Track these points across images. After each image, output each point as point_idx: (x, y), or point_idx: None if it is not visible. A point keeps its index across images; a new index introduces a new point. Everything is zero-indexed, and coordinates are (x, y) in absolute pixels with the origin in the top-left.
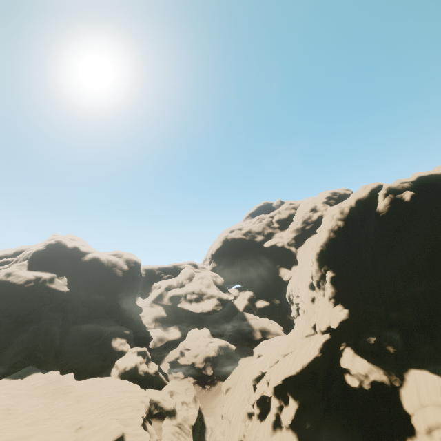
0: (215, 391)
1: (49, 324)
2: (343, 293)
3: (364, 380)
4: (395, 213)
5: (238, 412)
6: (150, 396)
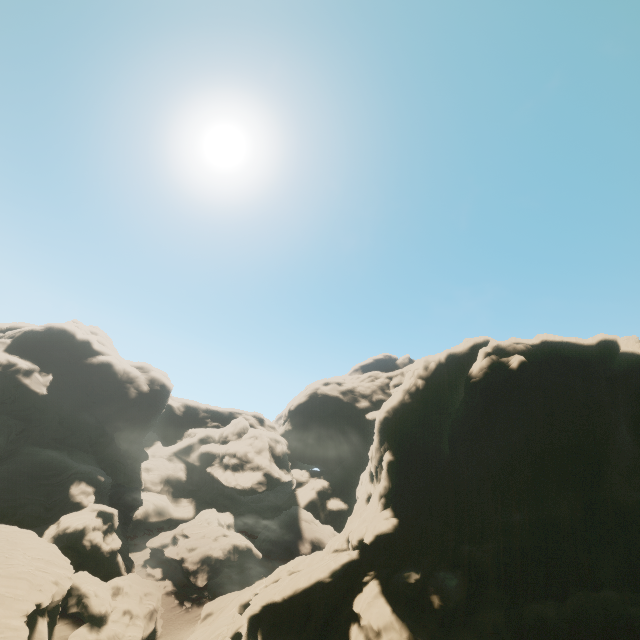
0: (195, 616)
1: None
2: (400, 493)
3: (373, 639)
4: (493, 382)
5: None
6: (78, 582)
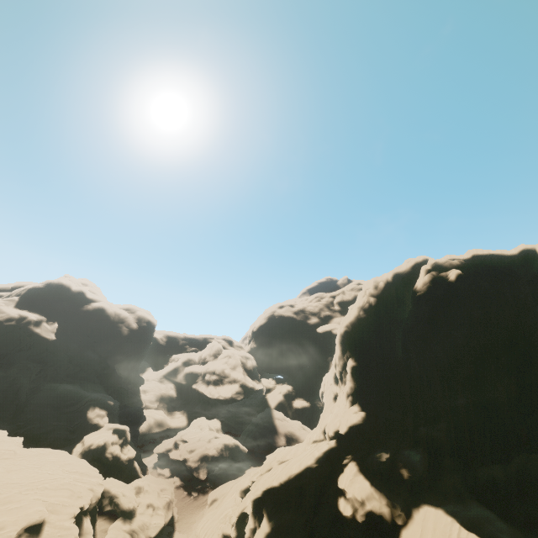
0: (202, 502)
1: (19, 374)
2: (364, 391)
3: (358, 508)
4: (435, 294)
5: (213, 531)
6: (108, 486)
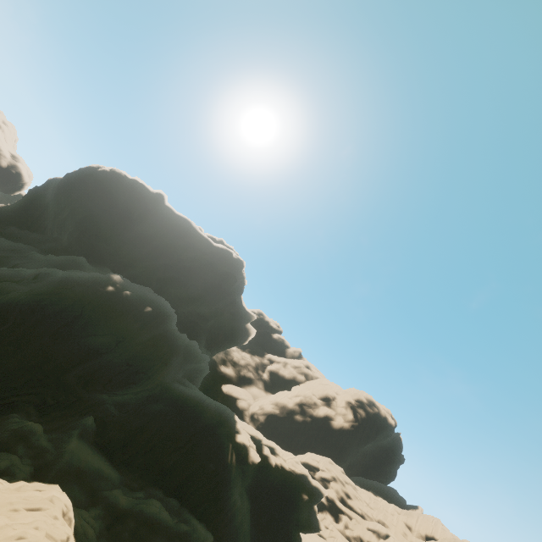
0: None
1: None
2: (19, 204)
3: None
4: (86, 171)
5: None
6: None
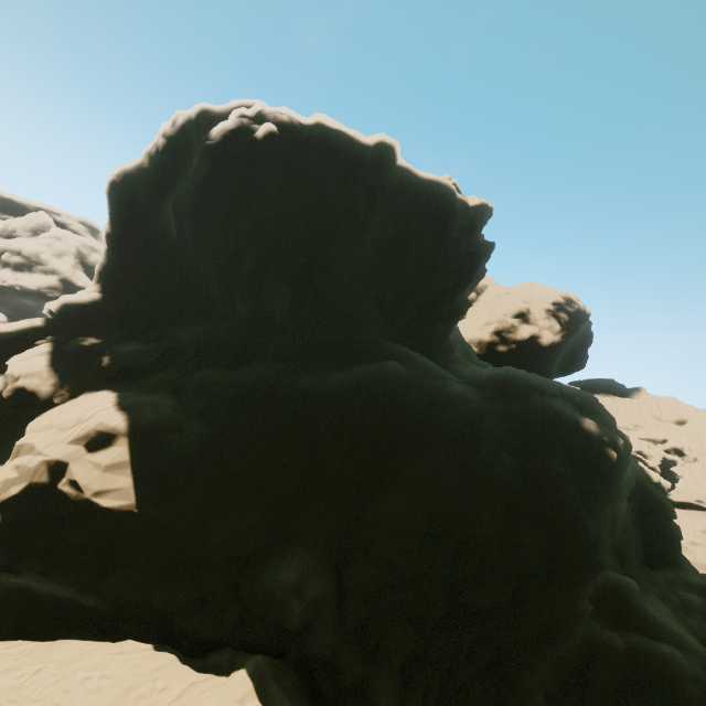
0: None
1: None
2: (116, 271)
3: (9, 384)
4: (230, 150)
5: None
6: None
